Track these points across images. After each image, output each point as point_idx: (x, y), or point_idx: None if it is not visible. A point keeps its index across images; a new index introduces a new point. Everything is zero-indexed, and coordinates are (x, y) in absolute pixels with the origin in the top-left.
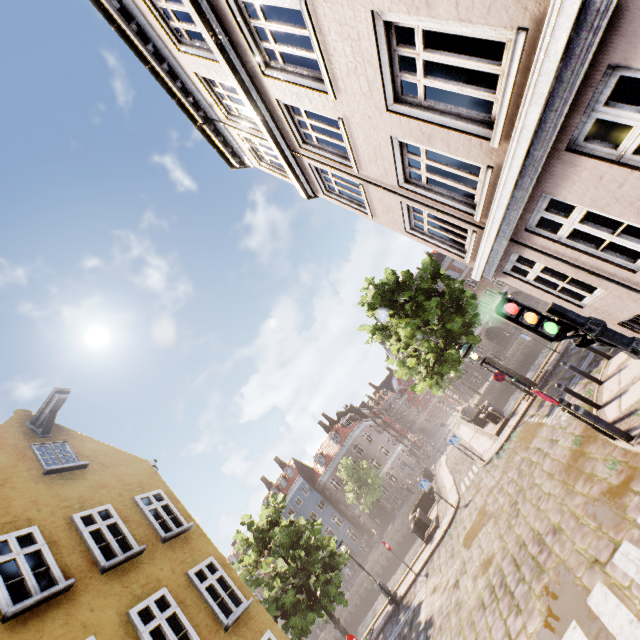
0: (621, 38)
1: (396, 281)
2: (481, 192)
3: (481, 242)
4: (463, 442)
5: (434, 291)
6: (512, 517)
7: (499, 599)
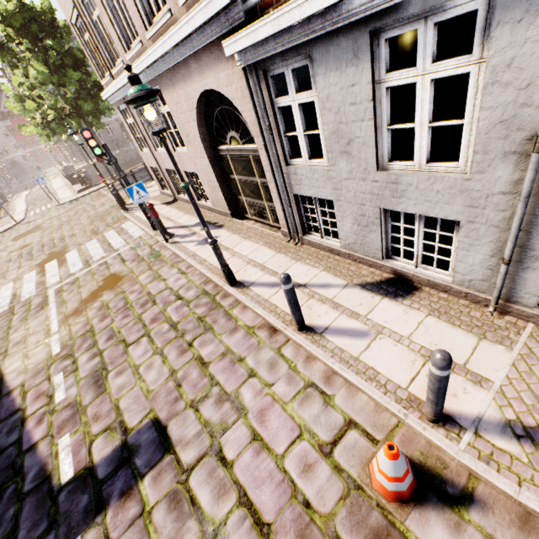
0: (161, 83)
1: (52, 22)
2: (118, 66)
3: (110, 86)
4: (51, 188)
5: (85, 66)
6: (56, 230)
7: (23, 258)
